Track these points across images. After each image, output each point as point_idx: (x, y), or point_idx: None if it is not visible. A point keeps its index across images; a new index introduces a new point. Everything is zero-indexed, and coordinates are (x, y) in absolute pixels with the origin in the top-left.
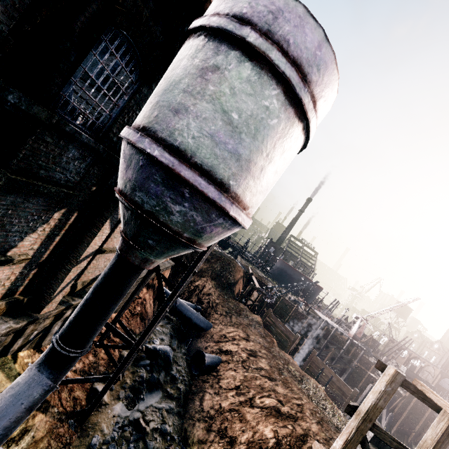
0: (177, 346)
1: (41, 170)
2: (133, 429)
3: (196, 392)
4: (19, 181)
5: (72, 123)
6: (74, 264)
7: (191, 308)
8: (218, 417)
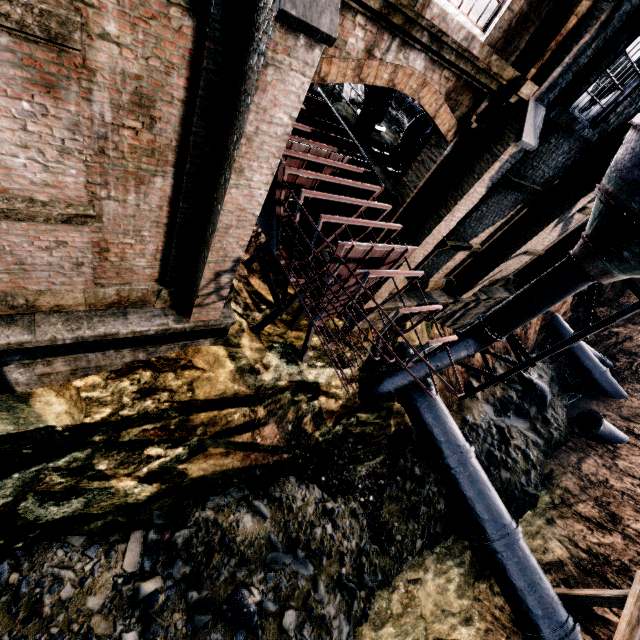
0: (556, 393)
1: (529, 171)
2: (497, 432)
3: (573, 450)
4: (514, 183)
5: (577, 116)
6: (503, 260)
7: (596, 358)
8: (599, 488)
